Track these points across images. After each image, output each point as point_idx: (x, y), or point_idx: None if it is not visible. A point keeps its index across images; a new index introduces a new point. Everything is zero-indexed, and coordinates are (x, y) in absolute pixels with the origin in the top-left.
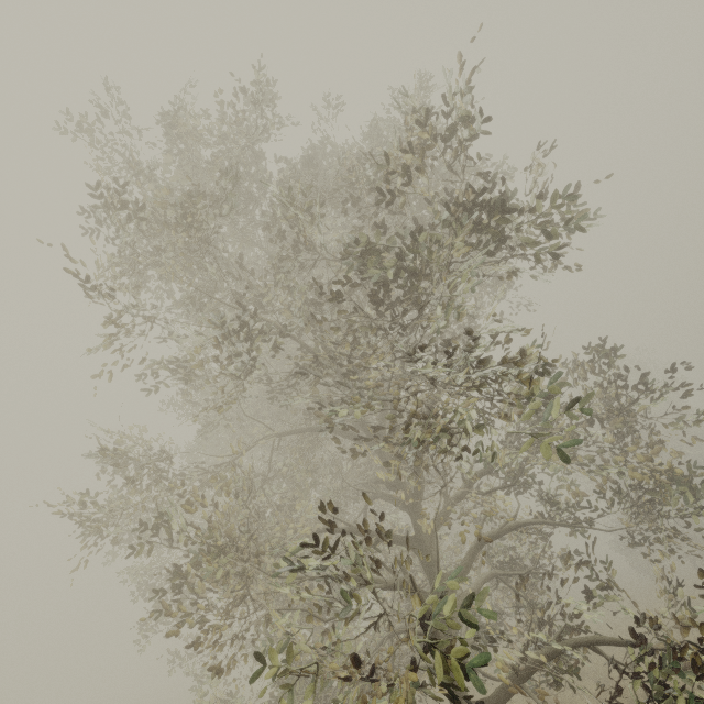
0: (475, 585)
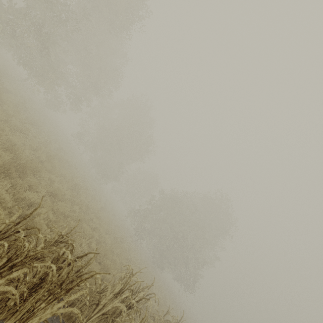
0: None
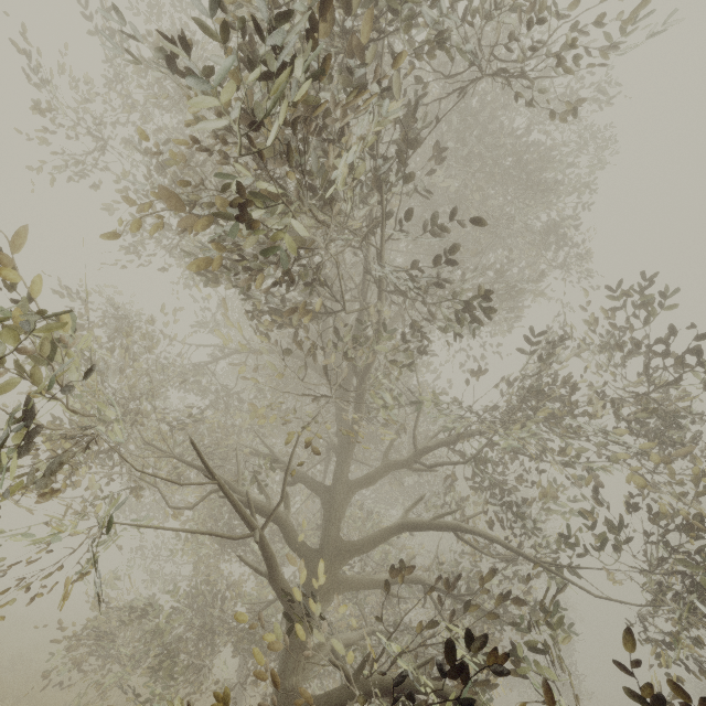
0: (385, 576)
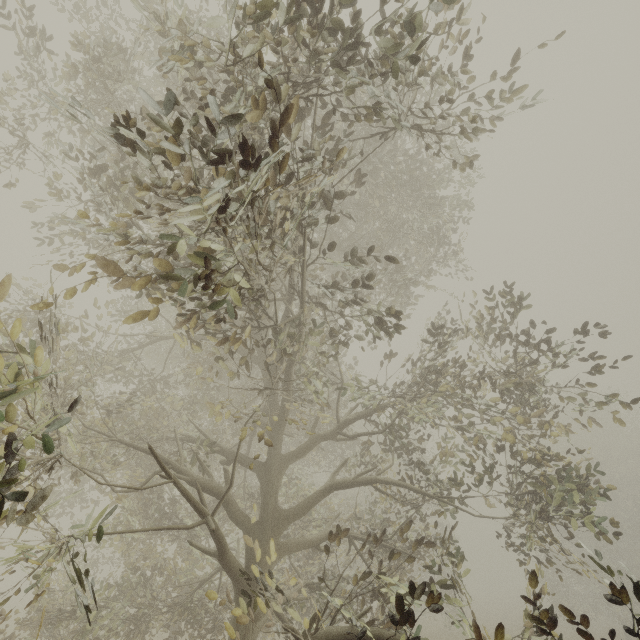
0: (317, 536)
